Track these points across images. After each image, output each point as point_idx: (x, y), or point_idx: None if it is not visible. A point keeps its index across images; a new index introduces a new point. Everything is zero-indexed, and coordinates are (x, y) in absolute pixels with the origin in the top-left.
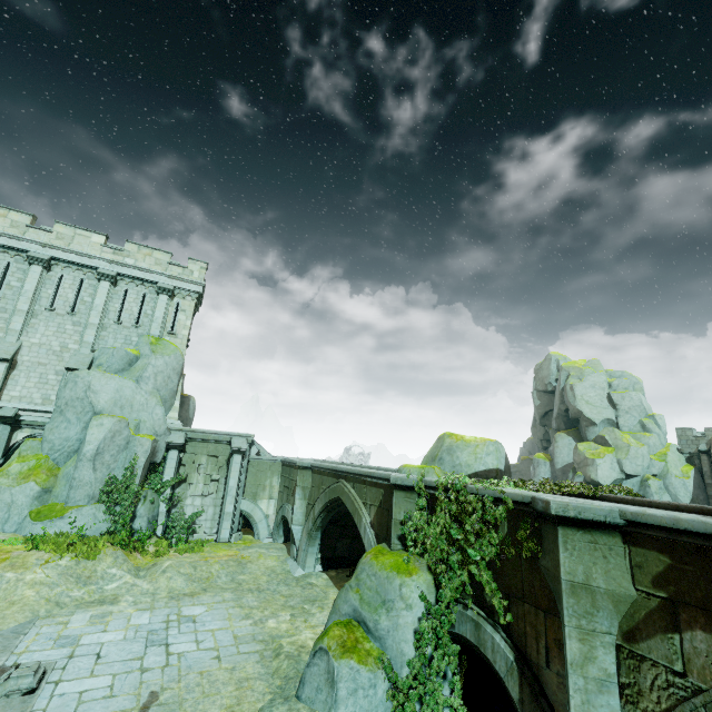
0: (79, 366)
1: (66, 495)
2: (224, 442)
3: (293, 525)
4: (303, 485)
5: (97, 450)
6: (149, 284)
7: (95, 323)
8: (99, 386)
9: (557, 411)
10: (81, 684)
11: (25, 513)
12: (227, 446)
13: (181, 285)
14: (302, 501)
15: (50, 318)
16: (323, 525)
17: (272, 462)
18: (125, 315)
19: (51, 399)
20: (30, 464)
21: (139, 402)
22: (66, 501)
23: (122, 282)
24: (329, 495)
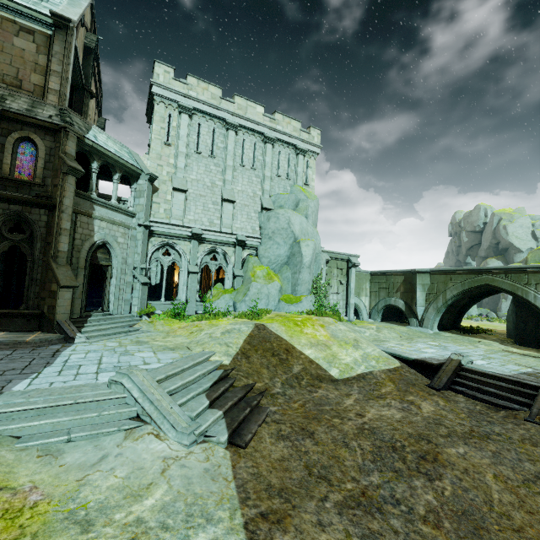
0: (270, 207)
1: (290, 290)
2: (344, 260)
3: (417, 307)
4: (423, 283)
5: (310, 261)
6: (290, 146)
7: (268, 176)
8: (293, 220)
9: (489, 244)
10: (478, 362)
11: (276, 300)
12: (345, 263)
13: (309, 147)
14: (422, 292)
15: (243, 172)
16: (449, 304)
17: (365, 273)
18: (280, 170)
19: (256, 230)
20: (265, 271)
21: (310, 231)
22: (295, 293)
23: (276, 144)
24: (470, 284)
